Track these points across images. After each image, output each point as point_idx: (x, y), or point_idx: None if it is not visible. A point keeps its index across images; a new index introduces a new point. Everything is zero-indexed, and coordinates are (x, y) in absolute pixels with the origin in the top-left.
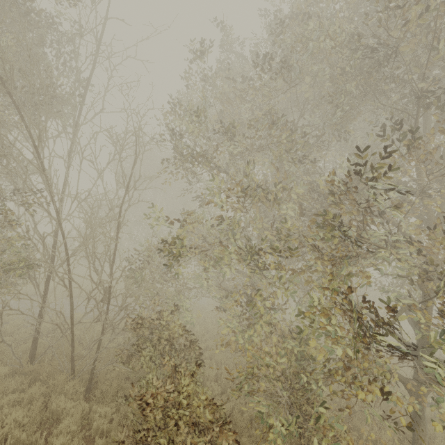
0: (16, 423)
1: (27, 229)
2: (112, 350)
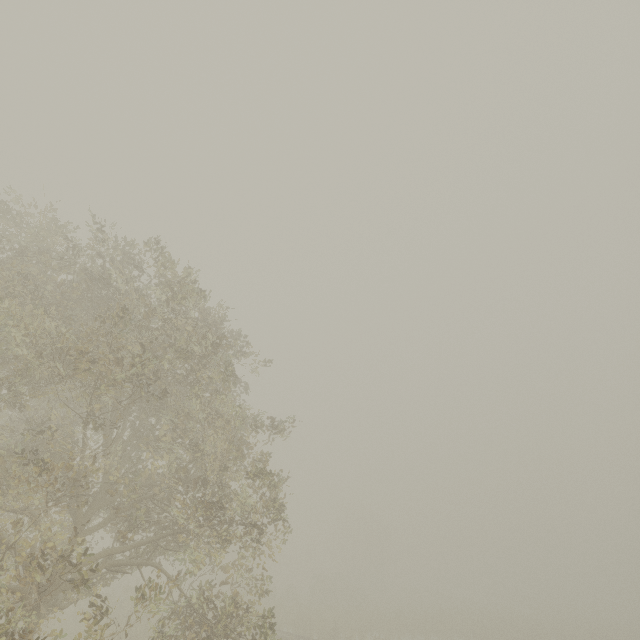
0: None
1: None
2: None
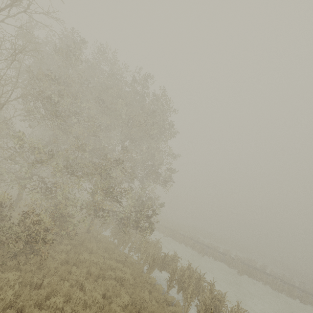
0: None
1: None
2: None
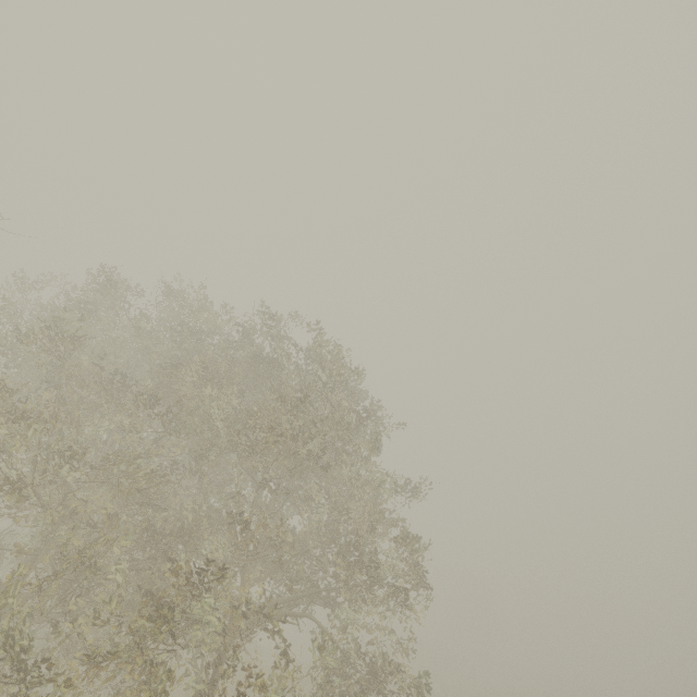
0: None
1: None
2: None
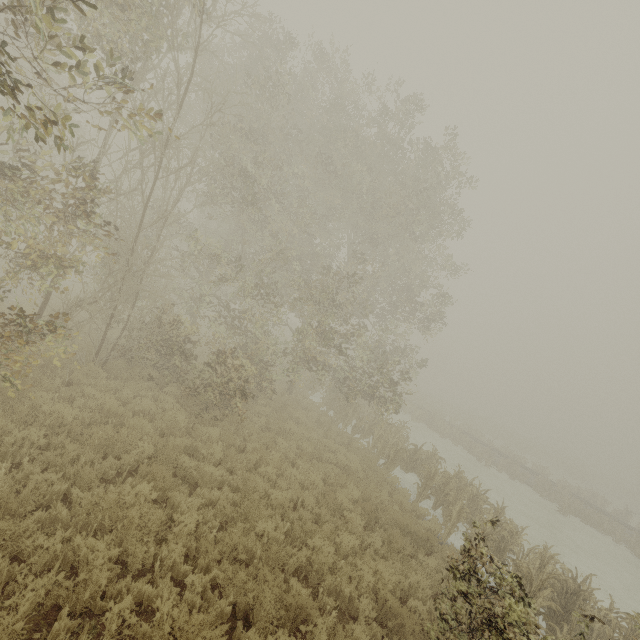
0: (84, 397)
1: (132, 241)
2: (89, 344)
